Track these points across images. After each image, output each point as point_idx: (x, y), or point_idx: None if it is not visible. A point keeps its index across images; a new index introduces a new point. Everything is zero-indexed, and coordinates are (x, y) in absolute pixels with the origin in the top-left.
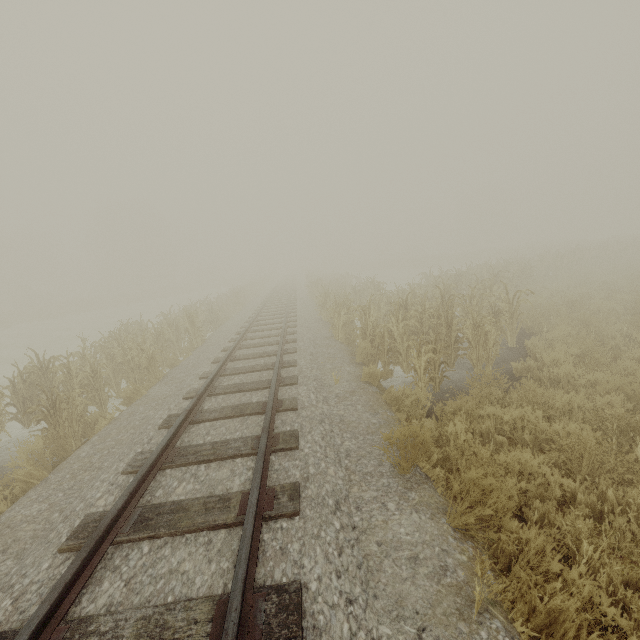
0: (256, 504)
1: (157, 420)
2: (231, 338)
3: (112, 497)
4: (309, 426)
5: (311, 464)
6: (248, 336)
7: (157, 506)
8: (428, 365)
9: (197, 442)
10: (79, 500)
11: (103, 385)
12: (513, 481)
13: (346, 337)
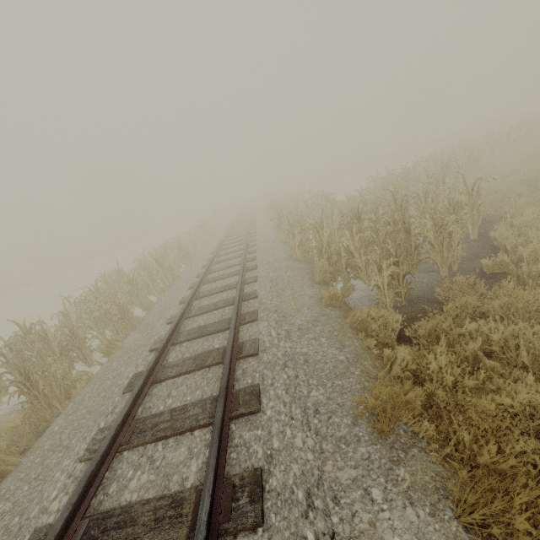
0: (206, 524)
1: (124, 381)
2: (197, 273)
3: (65, 498)
4: (271, 376)
5: (275, 434)
6: (212, 269)
7: (105, 515)
8: (391, 280)
9: (157, 409)
10: (37, 500)
11: (83, 342)
12: (532, 441)
13: (304, 255)
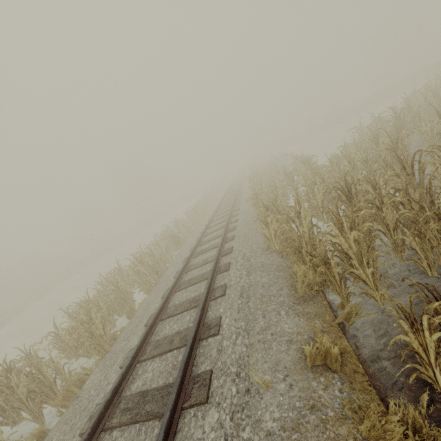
0: None
1: None
2: (176, 271)
3: None
4: None
5: None
6: (190, 265)
7: None
8: None
9: None
10: None
11: (55, 378)
12: None
13: (284, 242)
